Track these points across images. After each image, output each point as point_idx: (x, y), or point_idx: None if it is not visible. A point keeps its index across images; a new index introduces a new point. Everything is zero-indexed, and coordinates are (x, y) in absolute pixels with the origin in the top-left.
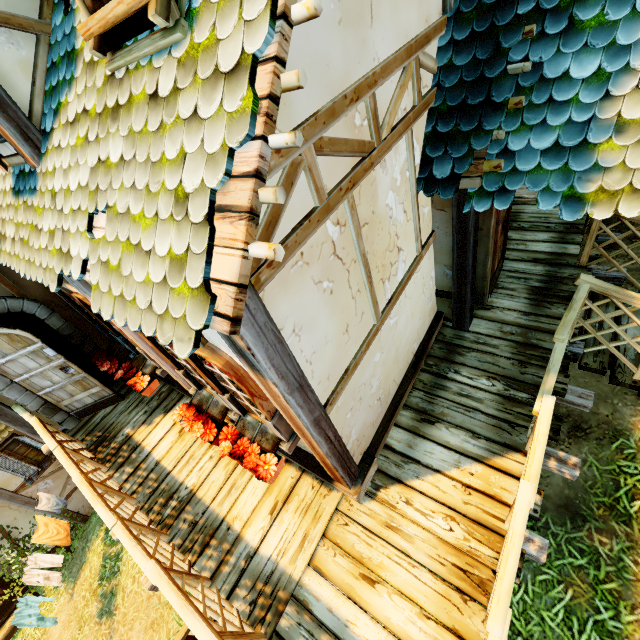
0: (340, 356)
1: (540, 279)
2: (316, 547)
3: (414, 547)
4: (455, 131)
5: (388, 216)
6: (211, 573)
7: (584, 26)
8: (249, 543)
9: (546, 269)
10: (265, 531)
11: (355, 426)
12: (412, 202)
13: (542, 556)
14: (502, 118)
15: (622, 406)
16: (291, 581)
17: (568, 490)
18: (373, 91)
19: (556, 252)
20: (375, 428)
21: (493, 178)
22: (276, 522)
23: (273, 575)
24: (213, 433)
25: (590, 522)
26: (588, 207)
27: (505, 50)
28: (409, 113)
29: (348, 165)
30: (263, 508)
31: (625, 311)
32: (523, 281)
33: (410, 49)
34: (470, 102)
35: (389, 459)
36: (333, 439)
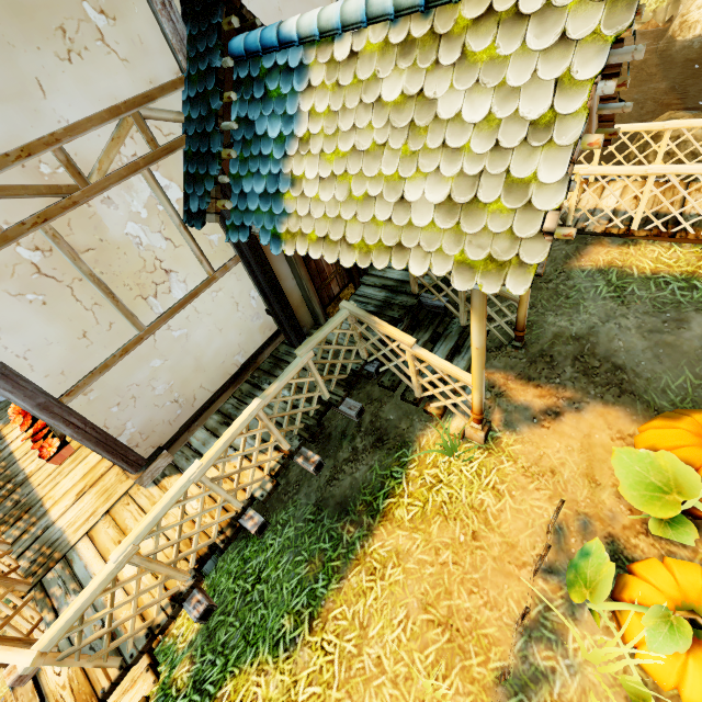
0: (80, 357)
1: (377, 304)
2: (98, 521)
3: (166, 521)
4: (197, 173)
5: (134, 243)
6: (14, 540)
7: (272, 95)
8: (51, 517)
9: (386, 295)
10: (67, 508)
11: (132, 420)
12: (179, 231)
13: (253, 530)
14: (217, 167)
15: (417, 422)
16: (68, 545)
17: (349, 490)
18: (57, 147)
19: (403, 280)
20: (176, 427)
21: (238, 214)
22: (78, 502)
23: (57, 541)
24: (28, 423)
25: (350, 516)
26: (283, 245)
27: (213, 111)
28: (137, 159)
29: (41, 204)
30: (74, 491)
31: (379, 335)
32: (363, 305)
33: (117, 109)
34: (202, 150)
35: (184, 454)
36: (82, 425)
